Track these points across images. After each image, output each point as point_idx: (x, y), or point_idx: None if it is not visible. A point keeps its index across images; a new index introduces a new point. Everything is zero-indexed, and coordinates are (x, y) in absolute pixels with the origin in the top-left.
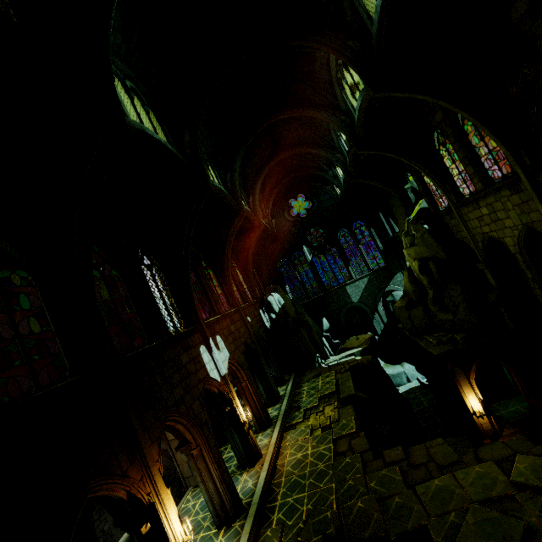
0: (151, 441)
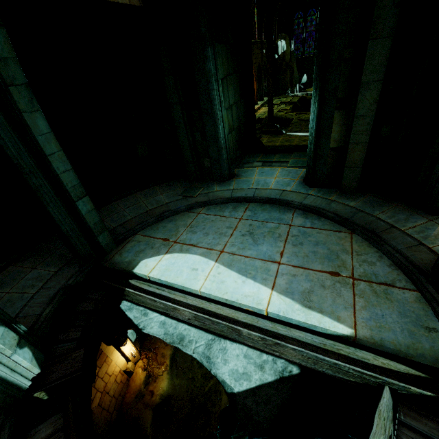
0: None
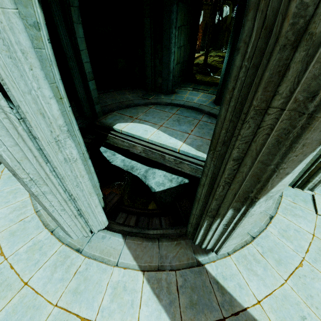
0: None
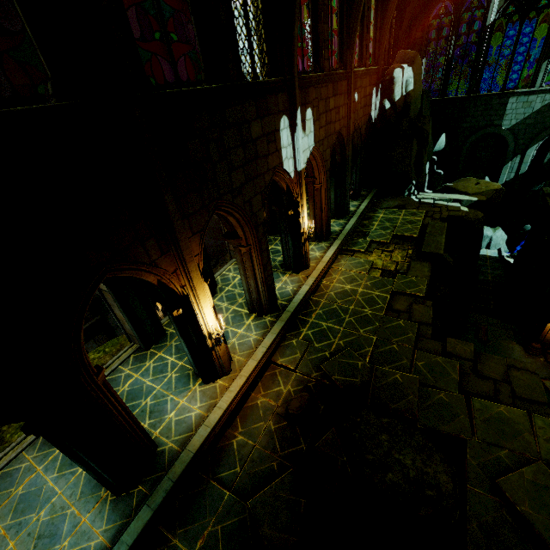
0: (191, 232)
